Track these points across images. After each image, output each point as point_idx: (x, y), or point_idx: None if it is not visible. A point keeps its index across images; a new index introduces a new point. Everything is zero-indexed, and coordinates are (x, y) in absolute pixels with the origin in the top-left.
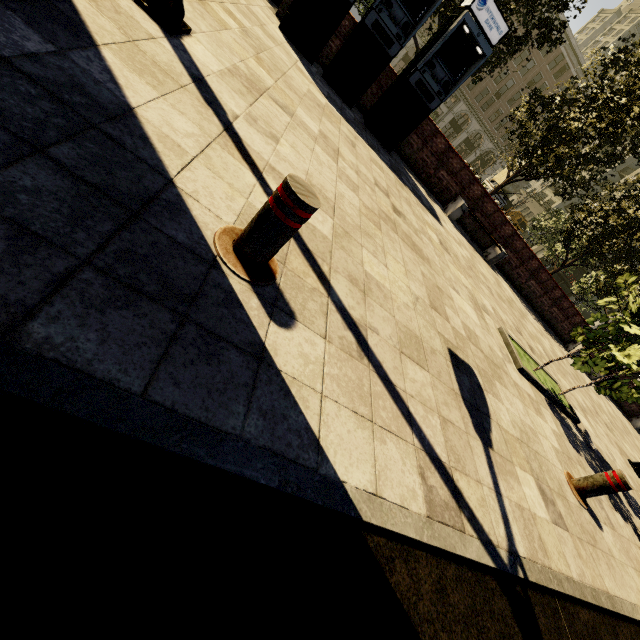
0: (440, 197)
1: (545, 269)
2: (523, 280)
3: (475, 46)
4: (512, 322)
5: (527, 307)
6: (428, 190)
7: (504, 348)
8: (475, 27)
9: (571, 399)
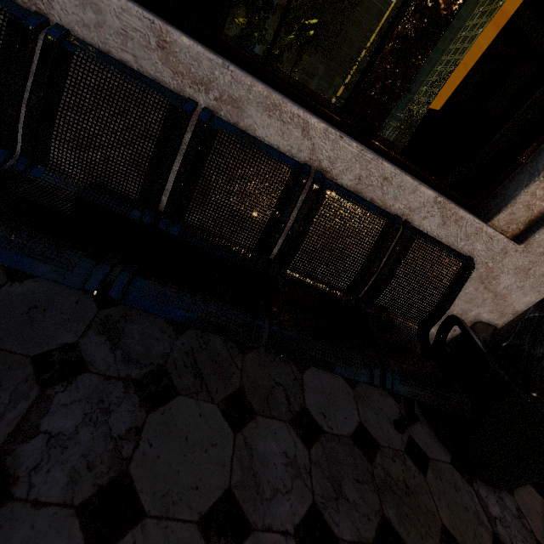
0: None
1: (316, 92)
2: None
3: None
4: None
5: None
6: None
7: None
8: None
9: None
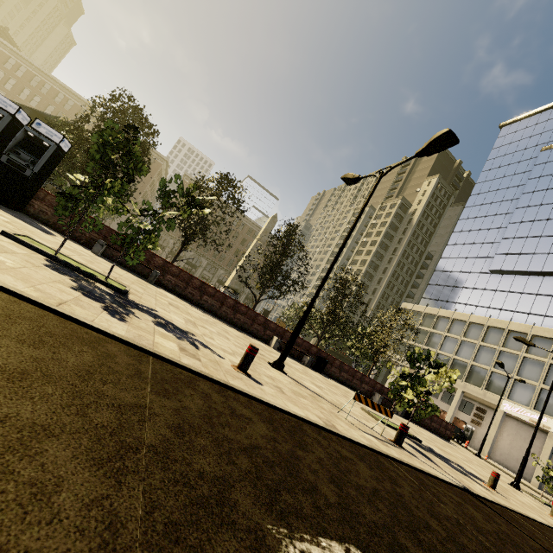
0: (90, 246)
1: (207, 284)
2: (198, 297)
3: (43, 142)
4: (105, 272)
5: (206, 313)
6: (77, 242)
7: (0, 231)
8: (35, 132)
9: (169, 311)
